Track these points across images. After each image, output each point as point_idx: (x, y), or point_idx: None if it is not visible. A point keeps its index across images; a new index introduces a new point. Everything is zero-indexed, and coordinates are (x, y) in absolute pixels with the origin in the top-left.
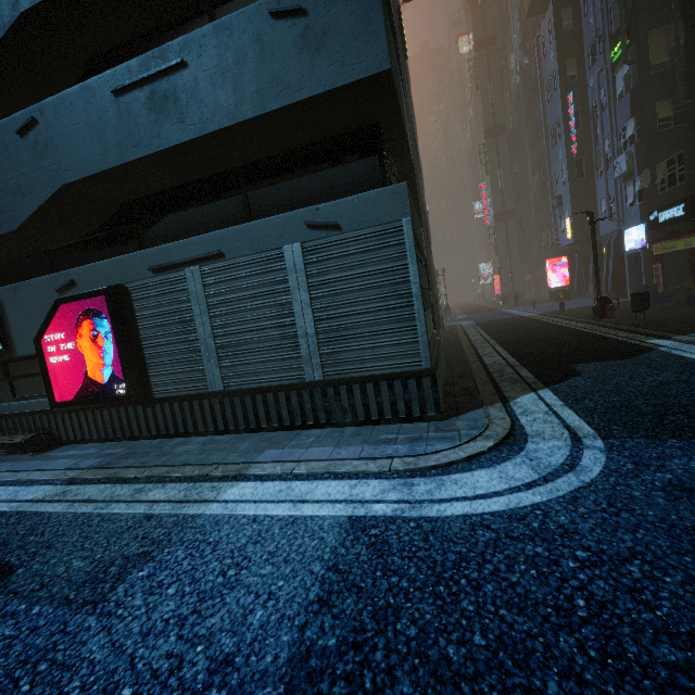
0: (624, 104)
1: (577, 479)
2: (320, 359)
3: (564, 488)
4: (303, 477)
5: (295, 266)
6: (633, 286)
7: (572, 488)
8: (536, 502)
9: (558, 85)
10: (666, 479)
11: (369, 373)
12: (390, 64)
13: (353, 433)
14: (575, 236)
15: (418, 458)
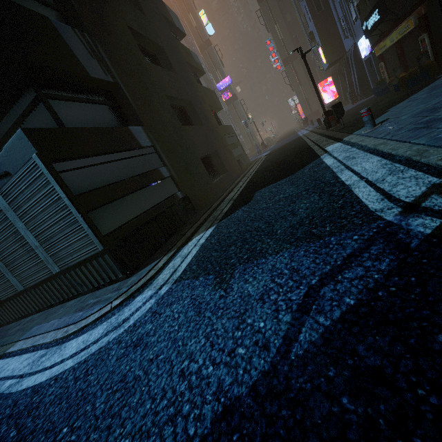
0: None
1: (109, 338)
2: (52, 259)
3: (92, 350)
4: (23, 351)
5: (5, 207)
6: (374, 84)
7: (96, 349)
8: (64, 370)
9: None
10: (144, 331)
11: (78, 260)
12: None
13: (81, 301)
14: (328, 60)
15: (75, 325)
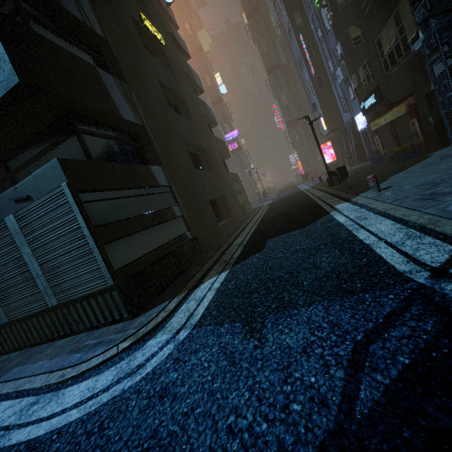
0: (331, 34)
1: (123, 386)
2: (52, 291)
3: (104, 399)
4: (1, 397)
5: (16, 230)
6: (370, 152)
7: (108, 399)
8: (69, 421)
9: (292, 31)
10: (169, 380)
11: (81, 294)
12: (18, 78)
13: (76, 341)
14: (328, 127)
15: (73, 368)
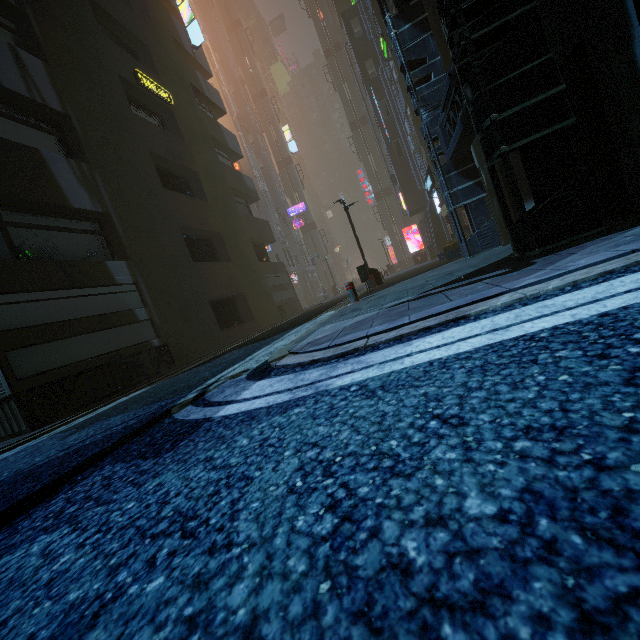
0: (400, 93)
1: None
2: None
3: None
4: None
5: None
6: None
7: None
8: None
9: (364, 83)
10: None
11: None
12: None
13: None
14: (408, 207)
15: None
